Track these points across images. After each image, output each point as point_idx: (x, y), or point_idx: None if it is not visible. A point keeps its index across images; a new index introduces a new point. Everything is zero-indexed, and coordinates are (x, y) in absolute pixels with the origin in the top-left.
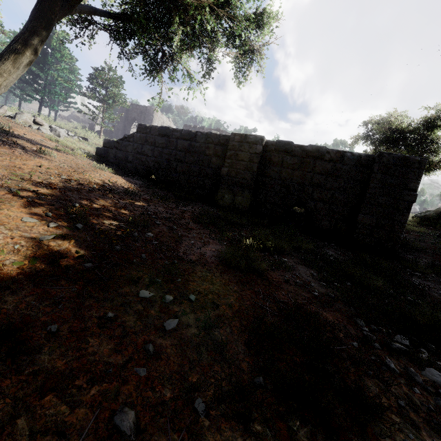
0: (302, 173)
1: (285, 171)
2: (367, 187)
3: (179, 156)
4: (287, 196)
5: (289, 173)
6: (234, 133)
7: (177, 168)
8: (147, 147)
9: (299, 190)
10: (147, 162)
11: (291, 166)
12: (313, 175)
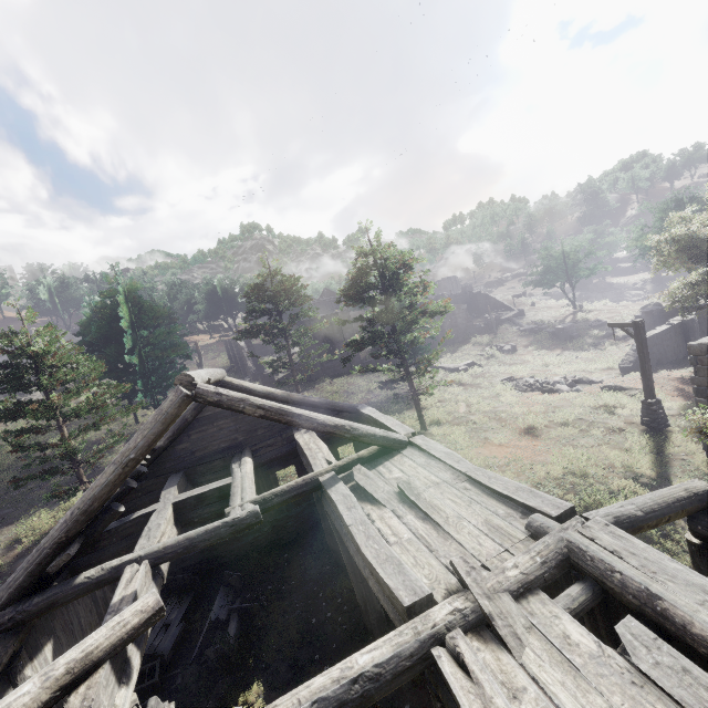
0: (705, 323)
1: (700, 325)
2: None
3: (667, 344)
4: (704, 335)
5: (702, 326)
6: (689, 320)
7: (668, 350)
8: (653, 349)
9: (706, 330)
10: (656, 357)
11: (701, 322)
12: (707, 322)
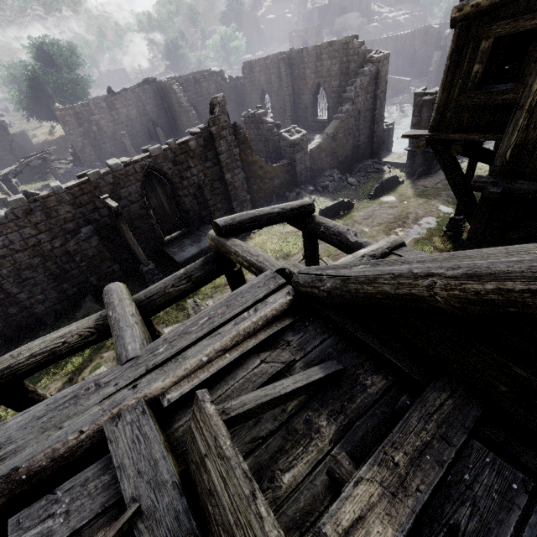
0: None
1: None
2: (21, 143)
3: None
4: None
5: None
6: None
7: None
8: None
9: None
10: None
11: None
12: None
